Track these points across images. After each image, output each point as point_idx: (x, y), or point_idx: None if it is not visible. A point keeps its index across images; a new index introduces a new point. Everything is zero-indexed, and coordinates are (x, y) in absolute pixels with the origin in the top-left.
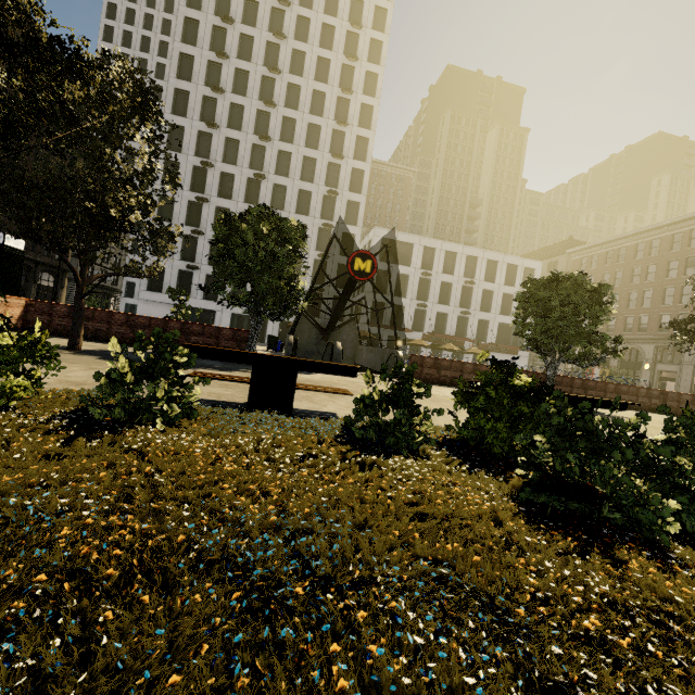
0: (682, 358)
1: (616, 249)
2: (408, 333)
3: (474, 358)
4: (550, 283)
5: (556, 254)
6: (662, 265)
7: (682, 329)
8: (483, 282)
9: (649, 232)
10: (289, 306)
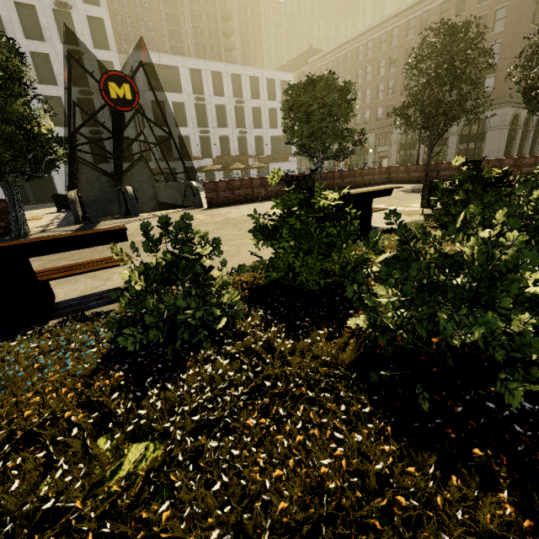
0: (391, 140)
1: (344, 54)
2: (200, 161)
3: (258, 172)
4: (307, 87)
5: (302, 65)
6: (376, 65)
7: (401, 114)
8: (251, 100)
9: (365, 35)
10: (40, 158)
